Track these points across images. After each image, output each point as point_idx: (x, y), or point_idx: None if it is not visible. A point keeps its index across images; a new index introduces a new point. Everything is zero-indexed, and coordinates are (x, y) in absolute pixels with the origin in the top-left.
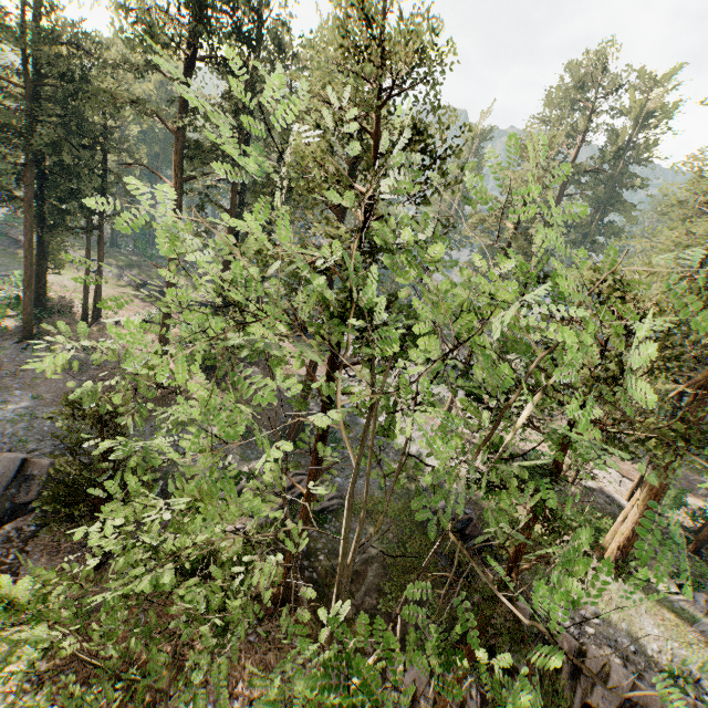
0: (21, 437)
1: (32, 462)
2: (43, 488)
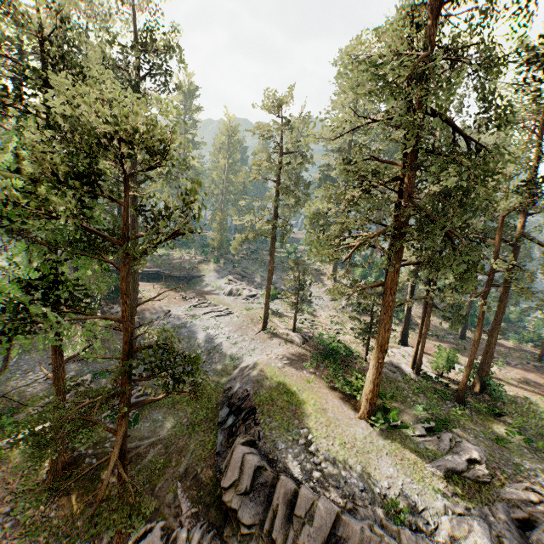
0: None
1: None
2: None
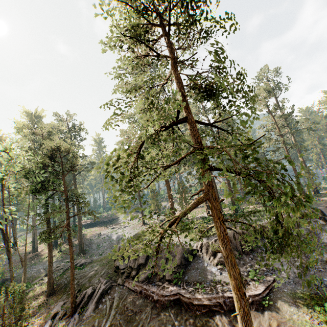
0: None
1: None
2: None
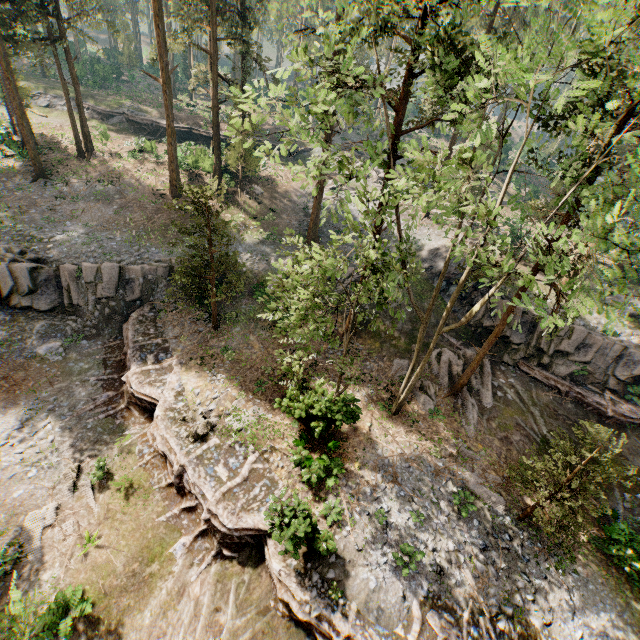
0: (101, 254)
1: (126, 269)
2: (142, 288)
